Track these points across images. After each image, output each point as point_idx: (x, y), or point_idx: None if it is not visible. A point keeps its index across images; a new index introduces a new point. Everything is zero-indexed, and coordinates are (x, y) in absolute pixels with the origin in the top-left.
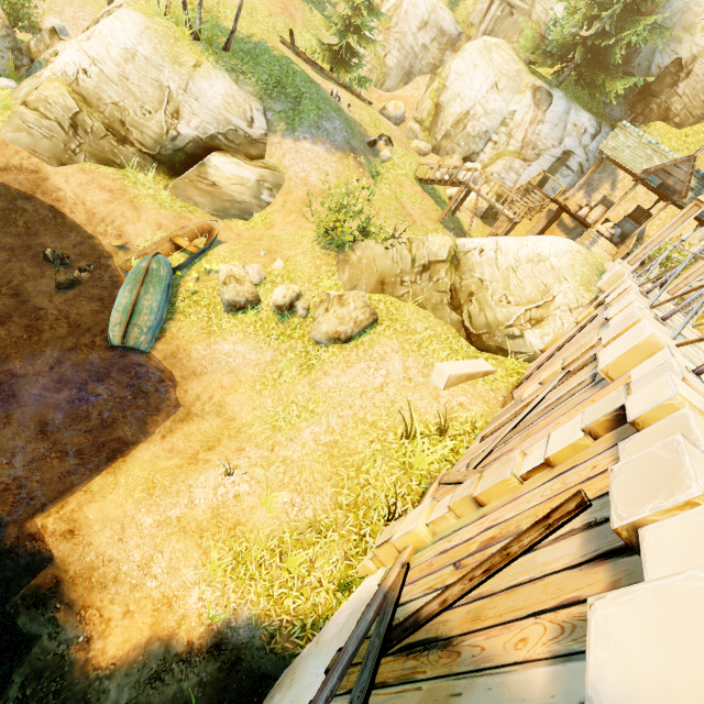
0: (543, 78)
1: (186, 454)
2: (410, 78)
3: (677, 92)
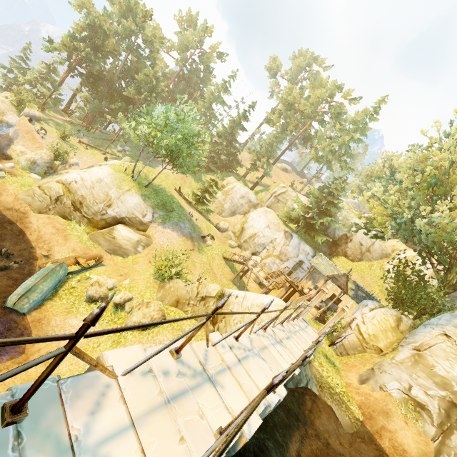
0: (291, 228)
1: (7, 386)
2: (234, 214)
3: (348, 246)
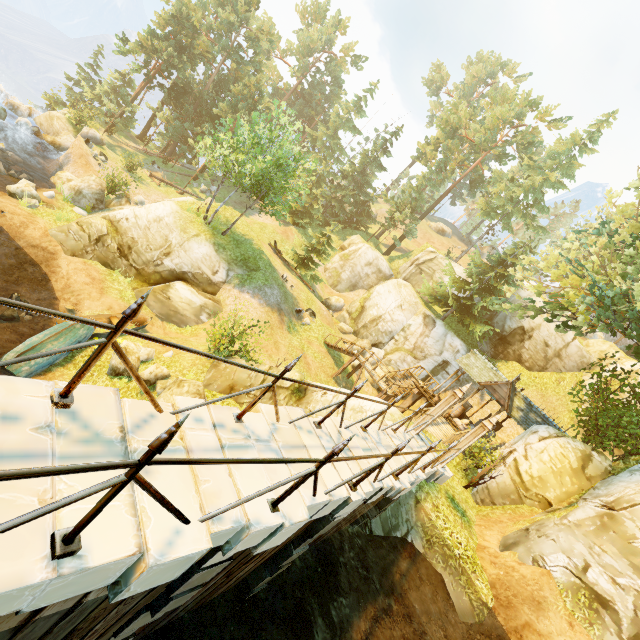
0: (436, 312)
1: None
2: (355, 288)
3: (524, 346)
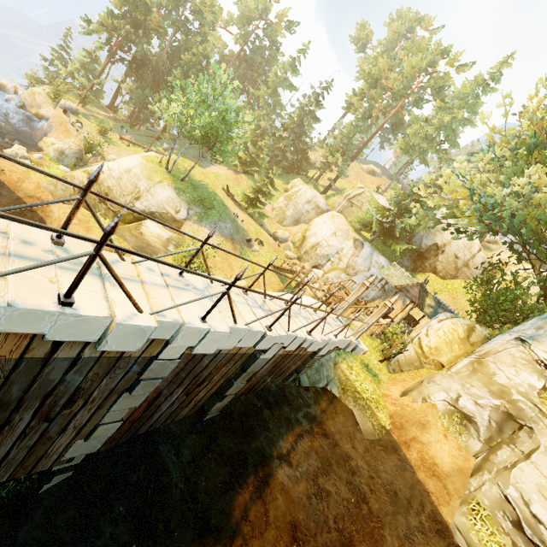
0: (365, 237)
1: None
2: (298, 223)
3: (438, 260)
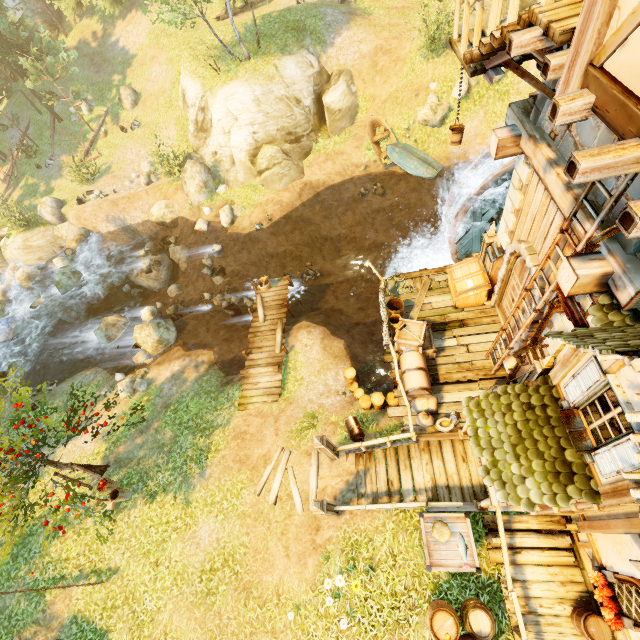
0: None
1: None
2: None
3: None
